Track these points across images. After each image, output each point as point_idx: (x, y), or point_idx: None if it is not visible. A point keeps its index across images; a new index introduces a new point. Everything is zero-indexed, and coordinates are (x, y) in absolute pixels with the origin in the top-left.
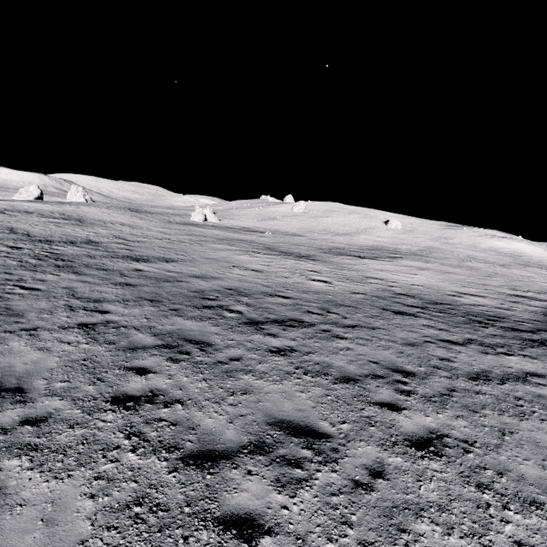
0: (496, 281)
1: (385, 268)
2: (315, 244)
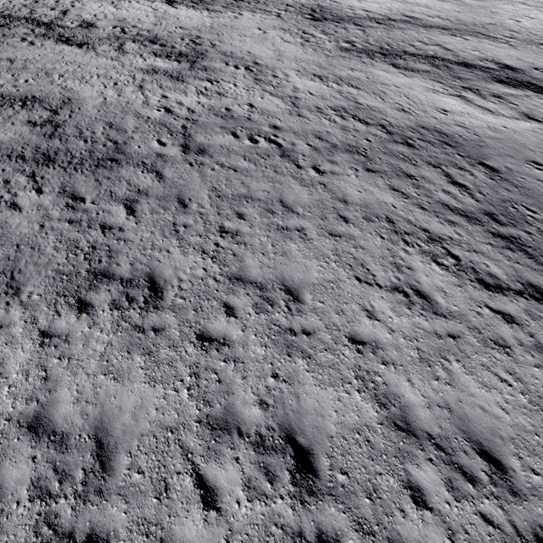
0: (446, 14)
1: (369, 0)
2: None
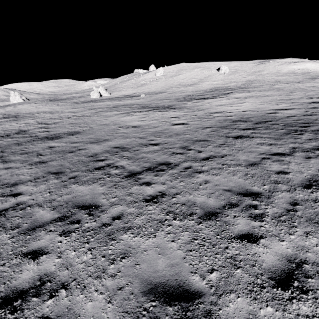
0: (297, 95)
1: (223, 103)
2: (174, 96)
